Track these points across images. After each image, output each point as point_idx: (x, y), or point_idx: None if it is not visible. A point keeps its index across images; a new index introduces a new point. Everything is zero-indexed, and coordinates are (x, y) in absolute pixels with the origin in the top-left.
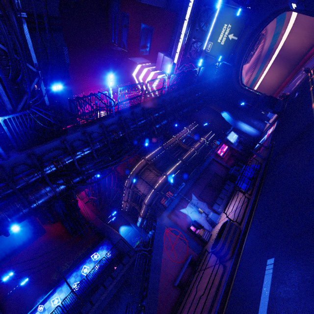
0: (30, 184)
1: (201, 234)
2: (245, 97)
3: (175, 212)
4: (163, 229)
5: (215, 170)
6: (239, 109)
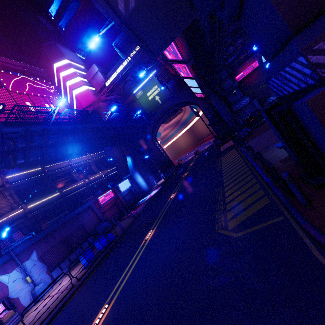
0: None
1: (5, 319)
2: (151, 152)
3: None
4: None
5: (85, 221)
6: (144, 159)
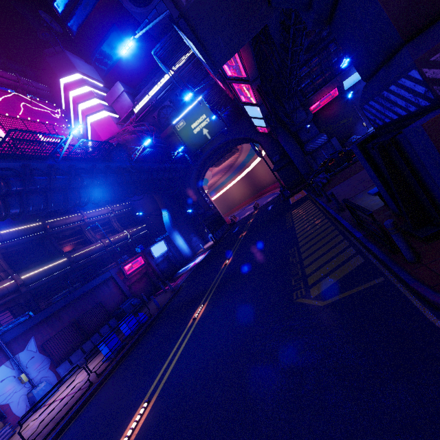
0: None
1: None
2: (196, 204)
3: None
4: None
5: (104, 297)
6: (186, 214)
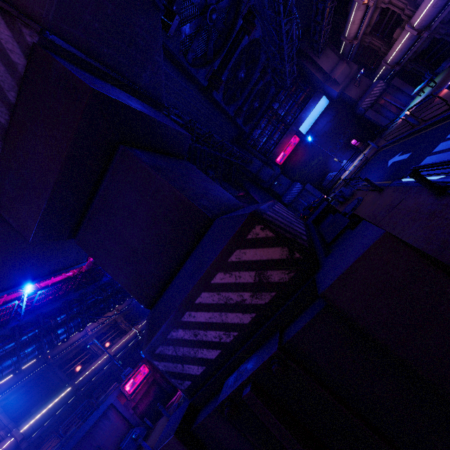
0: None
1: None
2: None
3: None
4: None
5: (103, 435)
6: None
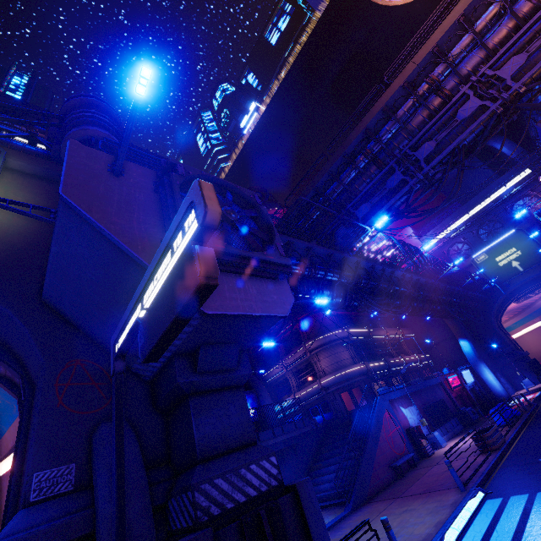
0: (343, 282)
1: (423, 443)
2: (499, 340)
3: (394, 404)
4: (384, 409)
5: (440, 397)
6: (484, 350)
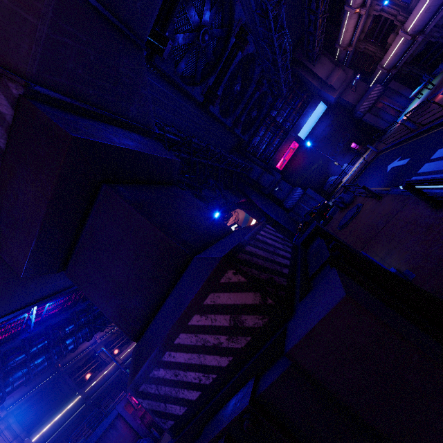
0: None
1: None
2: None
3: None
4: None
5: None
6: None
